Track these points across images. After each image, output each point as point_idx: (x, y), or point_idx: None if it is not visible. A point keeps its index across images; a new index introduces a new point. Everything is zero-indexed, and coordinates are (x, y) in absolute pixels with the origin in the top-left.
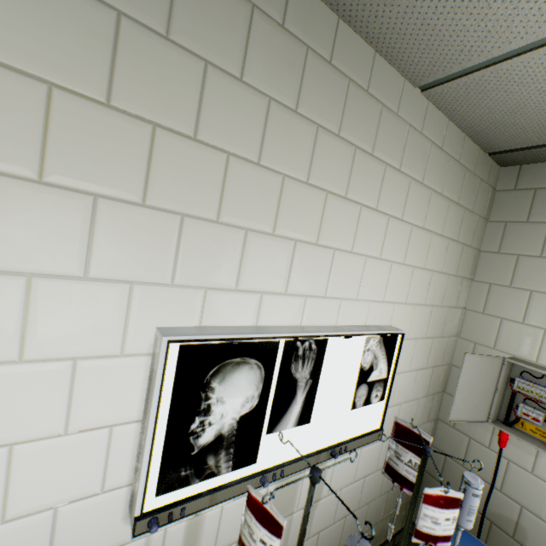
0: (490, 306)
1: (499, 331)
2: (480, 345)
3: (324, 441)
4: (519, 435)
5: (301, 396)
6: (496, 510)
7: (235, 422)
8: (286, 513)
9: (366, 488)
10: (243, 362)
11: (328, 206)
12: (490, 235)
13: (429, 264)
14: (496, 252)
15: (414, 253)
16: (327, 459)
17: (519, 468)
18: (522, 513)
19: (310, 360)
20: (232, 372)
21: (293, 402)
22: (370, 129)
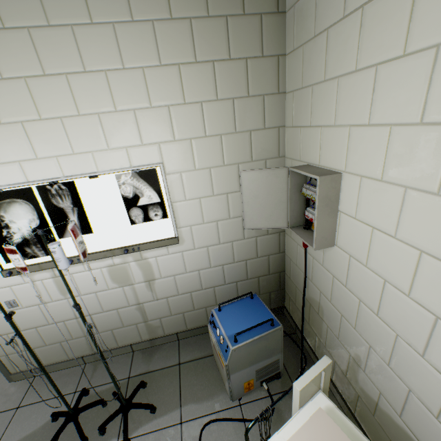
0: (295, 117)
1: (301, 141)
2: (294, 160)
3: (116, 244)
4: (304, 235)
5: (74, 217)
6: (311, 296)
7: (31, 232)
8: (127, 284)
9: (205, 278)
10: (13, 201)
11: (33, 88)
12: (288, 32)
13: (192, 98)
14: (293, 51)
15: (161, 94)
16: (123, 254)
17: (317, 263)
18: (321, 296)
19: (66, 196)
20: (9, 207)
21: (70, 221)
22: (33, 3)
